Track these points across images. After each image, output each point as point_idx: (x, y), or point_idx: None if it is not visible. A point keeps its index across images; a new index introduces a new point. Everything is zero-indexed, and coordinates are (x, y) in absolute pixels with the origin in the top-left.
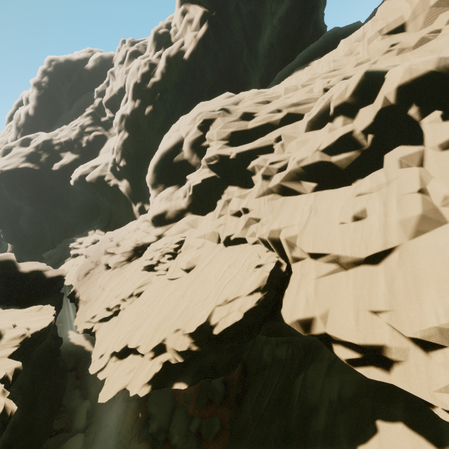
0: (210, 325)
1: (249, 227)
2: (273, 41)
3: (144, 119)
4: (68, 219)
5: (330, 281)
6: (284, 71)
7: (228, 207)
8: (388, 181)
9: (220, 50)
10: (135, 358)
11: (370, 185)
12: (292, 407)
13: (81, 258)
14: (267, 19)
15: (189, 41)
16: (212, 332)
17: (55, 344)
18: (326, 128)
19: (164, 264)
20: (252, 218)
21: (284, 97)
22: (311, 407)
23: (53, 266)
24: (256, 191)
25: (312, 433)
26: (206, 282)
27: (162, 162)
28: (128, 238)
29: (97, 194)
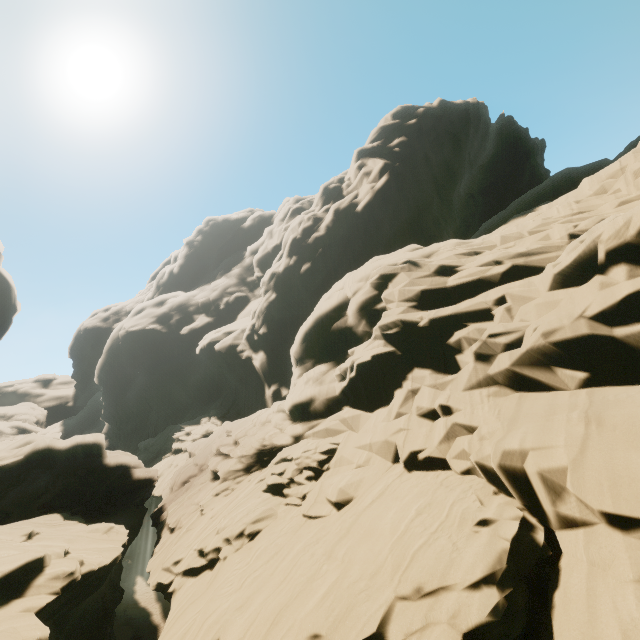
0: None
1: (453, 440)
2: (472, 191)
3: (299, 278)
4: (181, 398)
5: None
6: (493, 220)
7: (413, 401)
8: None
9: (403, 200)
10: None
11: None
12: None
13: (184, 456)
14: (464, 168)
15: (365, 192)
16: None
17: (111, 599)
18: (593, 282)
19: (300, 485)
20: (459, 424)
21: (501, 247)
22: None
23: (146, 463)
24: (464, 379)
25: None
26: (374, 536)
27: (316, 329)
28: (252, 435)
29: (223, 368)
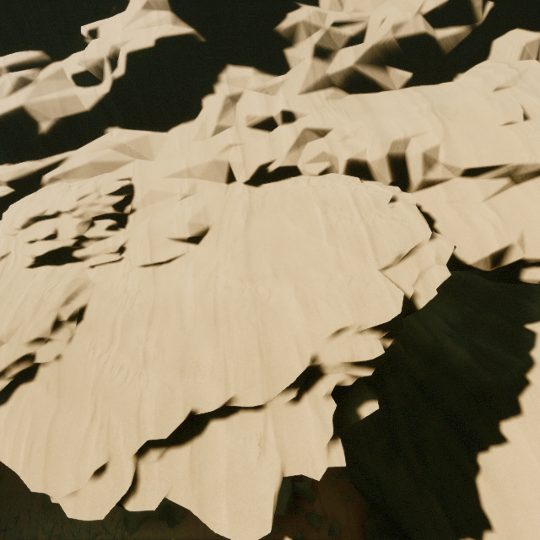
0: (408, 299)
1: (304, 147)
2: None
3: None
4: None
5: (508, 200)
6: None
7: (236, 111)
8: (519, 74)
9: None
10: (238, 423)
11: (505, 77)
12: (404, 358)
13: None
14: None
15: None
16: (414, 308)
17: None
18: None
19: (104, 240)
20: (310, 129)
21: None
22: (431, 348)
23: None
24: (301, 81)
25: (462, 367)
26: (290, 245)
27: None
28: None
29: None
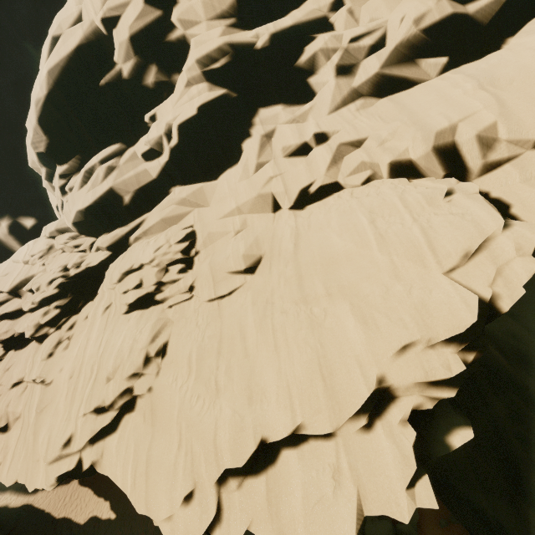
0: (486, 302)
1: (341, 161)
2: None
3: None
4: None
5: None
6: None
7: (272, 146)
8: None
9: None
10: (308, 452)
11: None
12: (508, 372)
13: None
14: None
15: None
16: (497, 312)
17: None
18: None
19: (177, 282)
20: (345, 144)
21: None
22: None
23: None
24: (328, 101)
25: None
26: (340, 261)
27: (66, 97)
28: (41, 275)
29: None
